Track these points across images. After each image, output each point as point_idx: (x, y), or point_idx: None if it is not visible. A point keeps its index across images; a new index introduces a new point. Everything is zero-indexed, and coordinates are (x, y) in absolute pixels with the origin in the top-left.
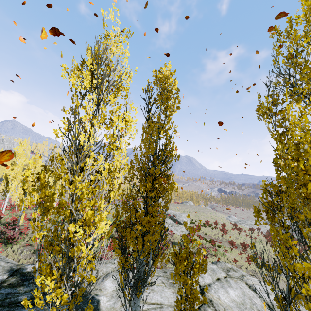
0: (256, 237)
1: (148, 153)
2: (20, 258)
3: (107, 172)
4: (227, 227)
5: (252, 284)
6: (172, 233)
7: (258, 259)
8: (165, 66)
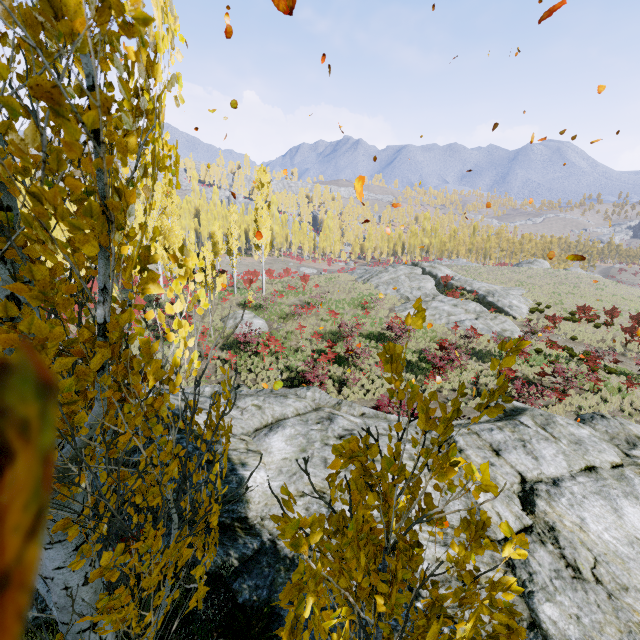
0: None
1: None
2: (182, 363)
3: None
4: None
5: None
6: (475, 335)
7: None
8: None
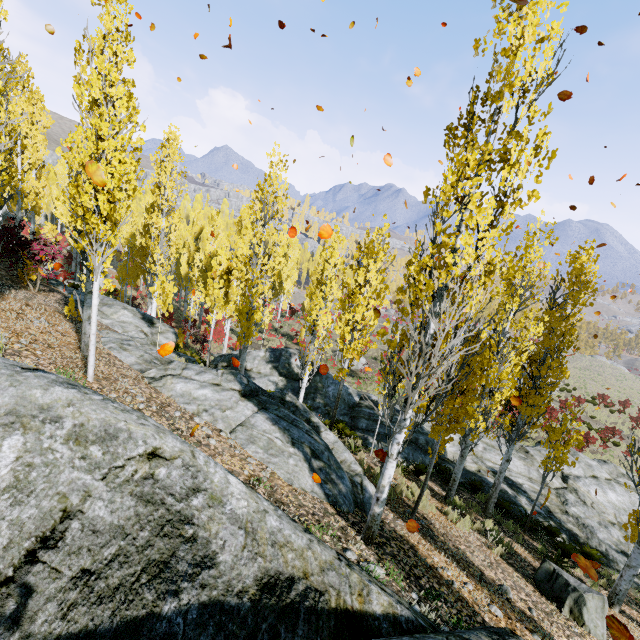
0: None
1: (547, 346)
2: None
3: (513, 361)
4: None
5: None
6: None
7: None
8: (586, 252)
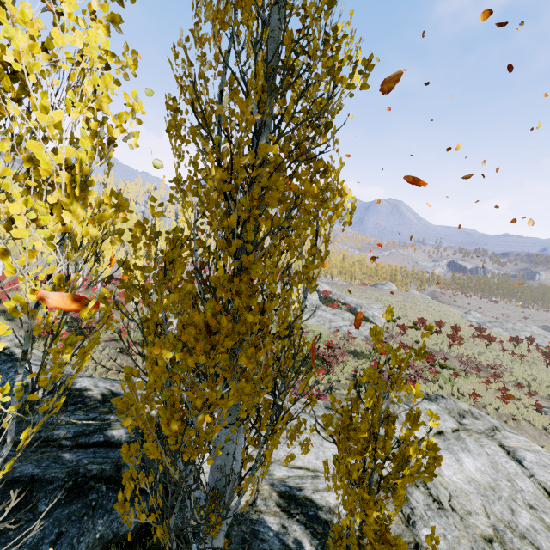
0: (524, 355)
1: (214, 30)
2: (101, 359)
3: None
4: (462, 333)
5: (514, 447)
6: (351, 338)
7: (523, 394)
8: None
